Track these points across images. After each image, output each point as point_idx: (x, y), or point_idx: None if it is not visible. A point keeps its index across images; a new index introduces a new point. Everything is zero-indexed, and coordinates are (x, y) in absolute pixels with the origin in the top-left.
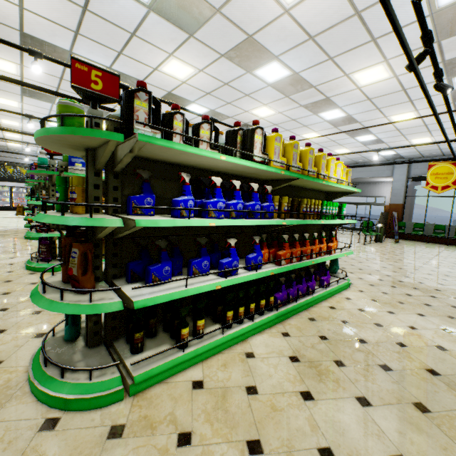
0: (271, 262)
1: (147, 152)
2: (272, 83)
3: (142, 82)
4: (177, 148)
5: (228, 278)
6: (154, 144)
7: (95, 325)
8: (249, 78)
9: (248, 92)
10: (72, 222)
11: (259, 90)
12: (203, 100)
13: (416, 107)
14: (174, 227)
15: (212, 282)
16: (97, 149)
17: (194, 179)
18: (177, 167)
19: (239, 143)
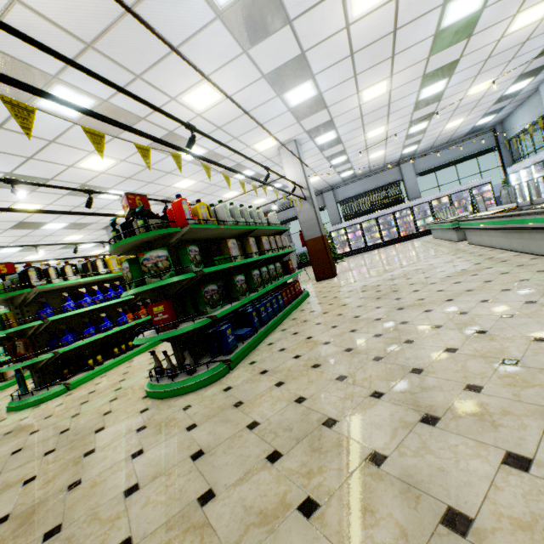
0: (133, 318)
1: (41, 290)
2: (117, 199)
3: (29, 263)
4: (57, 285)
5: (107, 332)
6: (46, 287)
7: (39, 379)
8: (96, 200)
9: (100, 207)
10: (19, 328)
11: (110, 204)
12: (60, 219)
13: (232, 189)
14: (68, 320)
15: (98, 335)
16: (15, 297)
17: (71, 293)
18: (59, 290)
19: (91, 268)
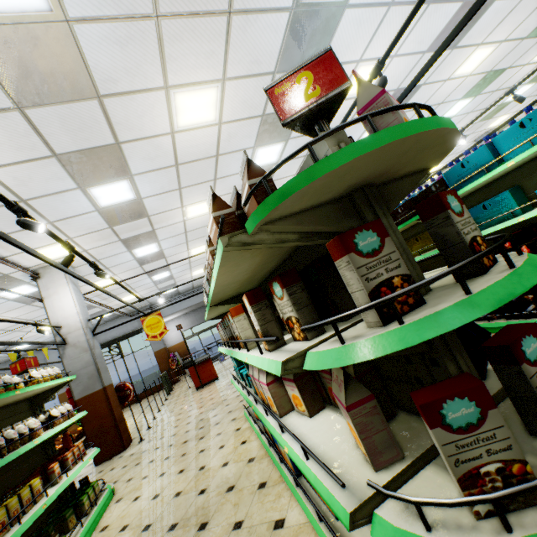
0: None
1: None
2: None
3: None
4: None
5: None
6: None
7: None
8: (450, 106)
9: None
10: None
11: None
12: None
13: None
14: None
15: None
16: None
17: None
18: None
19: None
